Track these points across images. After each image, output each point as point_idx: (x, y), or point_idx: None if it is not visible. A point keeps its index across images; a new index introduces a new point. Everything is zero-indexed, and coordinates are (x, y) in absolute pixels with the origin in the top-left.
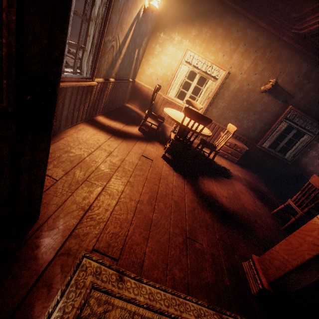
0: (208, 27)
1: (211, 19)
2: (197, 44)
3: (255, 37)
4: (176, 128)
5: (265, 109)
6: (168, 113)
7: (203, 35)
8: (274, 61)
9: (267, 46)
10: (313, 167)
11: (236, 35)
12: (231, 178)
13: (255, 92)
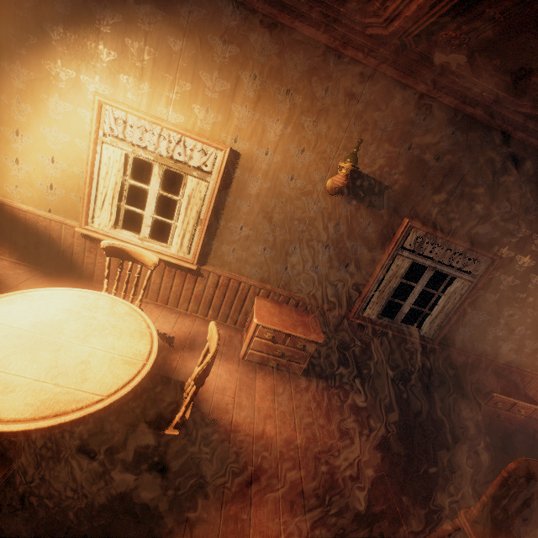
0: (140, 36)
1: (141, 13)
2: (126, 86)
3: (276, 56)
4: (144, 300)
5: (350, 232)
6: None
7: (133, 59)
8: (342, 113)
9: (313, 76)
10: (487, 344)
11: (223, 54)
12: (251, 490)
13: (316, 196)
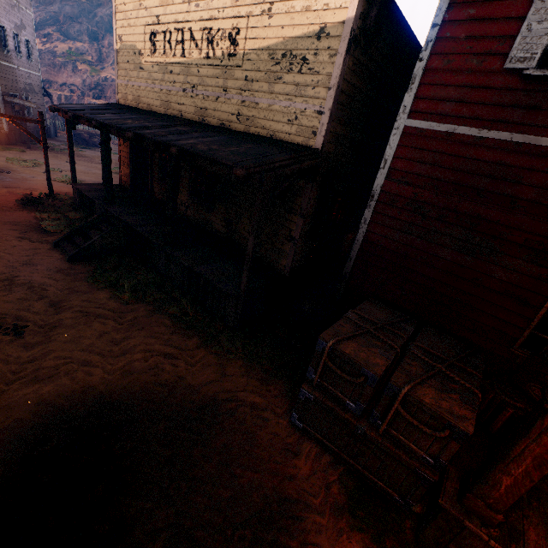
0: None
1: None
2: None
3: None
4: None
5: None
6: None
7: None
8: None
9: None
10: None
11: None
12: None
13: None
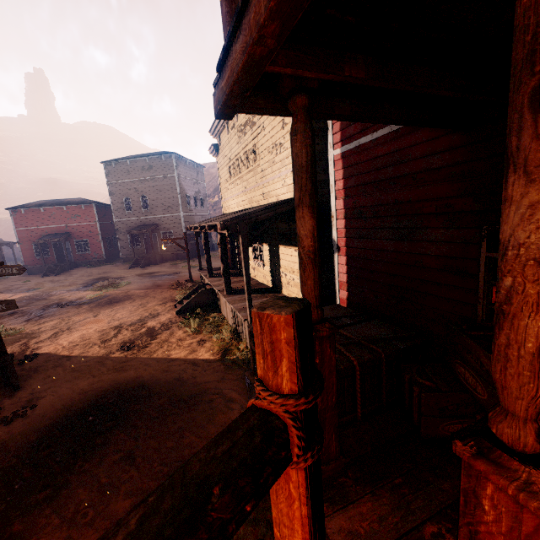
0: None
1: None
2: None
3: None
4: None
5: None
6: None
7: None
8: None
9: None
10: None
11: None
12: None
13: None
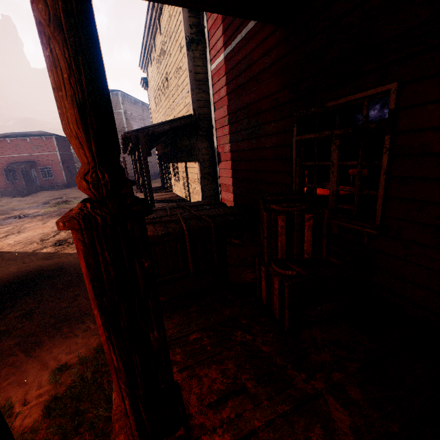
0: None
1: None
2: None
3: None
4: None
5: None
6: (324, 194)
7: None
8: None
9: None
10: None
11: None
12: None
13: None
